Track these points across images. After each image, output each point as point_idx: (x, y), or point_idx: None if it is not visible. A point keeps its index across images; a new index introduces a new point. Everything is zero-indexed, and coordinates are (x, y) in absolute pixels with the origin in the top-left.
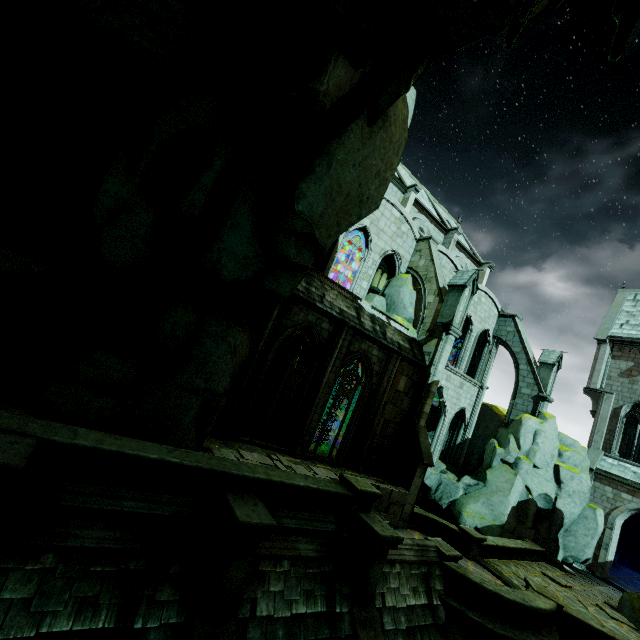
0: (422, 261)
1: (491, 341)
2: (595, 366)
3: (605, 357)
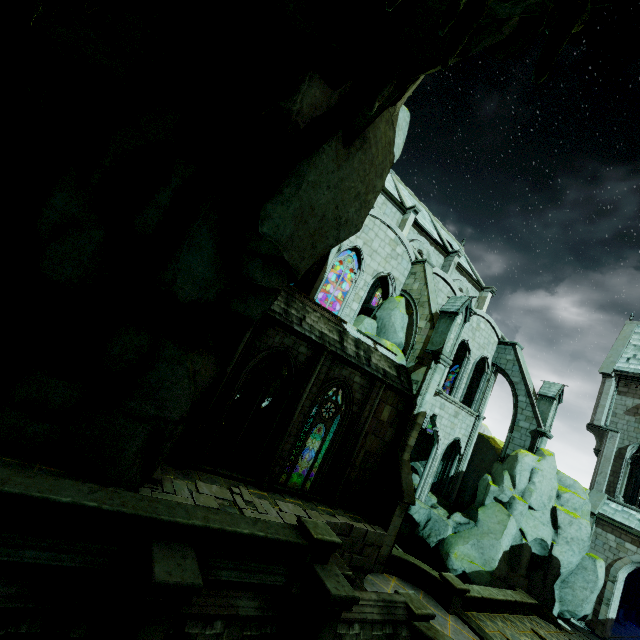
0: (416, 284)
1: (490, 369)
2: (599, 401)
3: (610, 392)
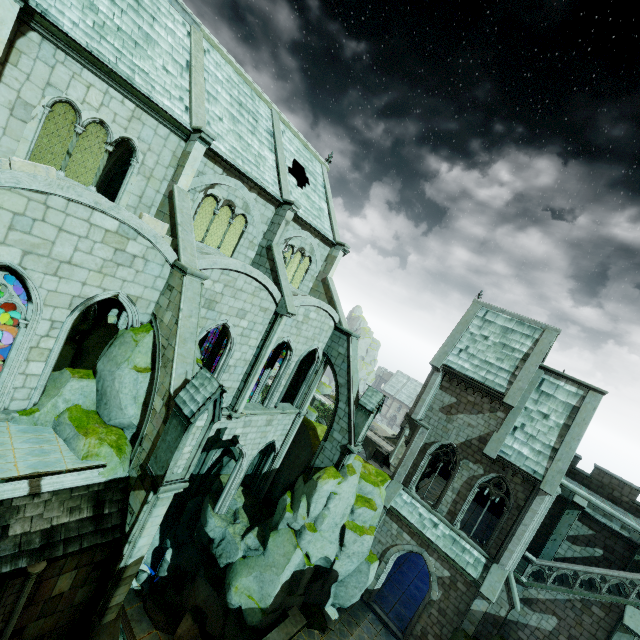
0: (168, 315)
1: (320, 359)
2: (422, 394)
3: (434, 387)
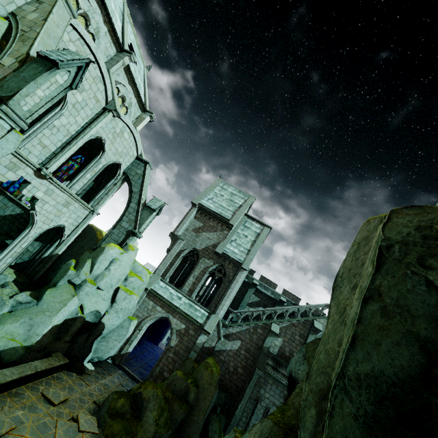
0: (34, 14)
1: (120, 176)
2: (183, 220)
3: (191, 216)
